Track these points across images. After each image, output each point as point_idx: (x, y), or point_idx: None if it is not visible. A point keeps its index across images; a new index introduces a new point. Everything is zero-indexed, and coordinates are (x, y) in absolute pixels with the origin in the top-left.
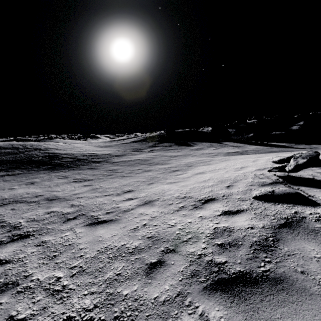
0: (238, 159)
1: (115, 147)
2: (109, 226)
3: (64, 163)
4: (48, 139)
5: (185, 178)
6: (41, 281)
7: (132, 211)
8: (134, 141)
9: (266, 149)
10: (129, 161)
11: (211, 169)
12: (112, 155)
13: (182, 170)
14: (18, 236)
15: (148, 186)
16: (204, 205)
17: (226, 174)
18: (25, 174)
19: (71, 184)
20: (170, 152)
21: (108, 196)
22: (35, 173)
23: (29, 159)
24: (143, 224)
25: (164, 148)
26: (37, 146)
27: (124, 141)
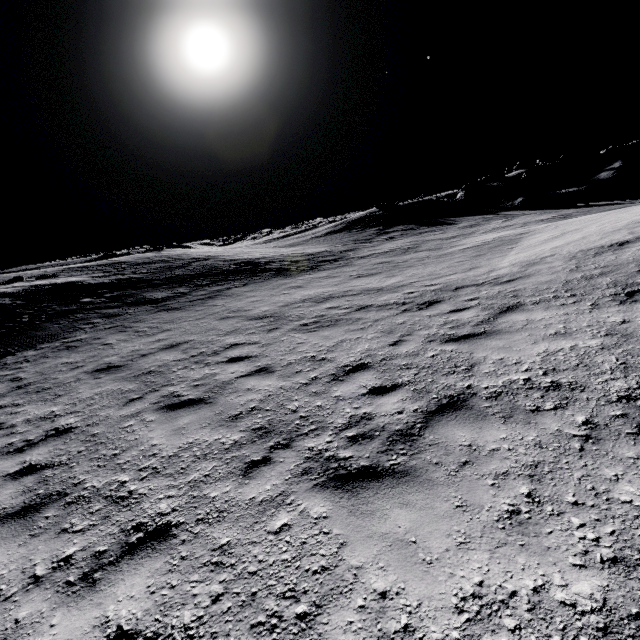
0: (580, 220)
1: (311, 243)
2: (529, 278)
3: (287, 267)
4: (155, 251)
5: (535, 245)
6: (540, 299)
7: (531, 270)
8: (331, 232)
9: (598, 208)
10: (384, 252)
11: (561, 232)
12: (335, 251)
13: (508, 244)
14: (427, 303)
15: (490, 261)
16: (625, 246)
17: (604, 228)
18: (256, 283)
19: (361, 279)
20: (430, 236)
21: (454, 274)
22: (268, 281)
23: (221, 270)
24: (574, 267)
25: (407, 232)
26: (189, 256)
27: (306, 235)
